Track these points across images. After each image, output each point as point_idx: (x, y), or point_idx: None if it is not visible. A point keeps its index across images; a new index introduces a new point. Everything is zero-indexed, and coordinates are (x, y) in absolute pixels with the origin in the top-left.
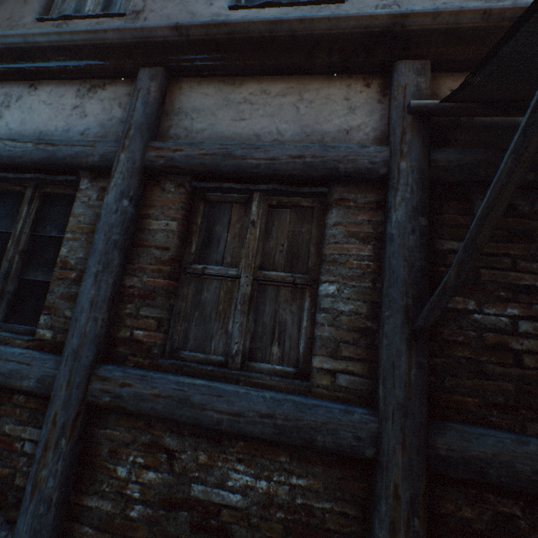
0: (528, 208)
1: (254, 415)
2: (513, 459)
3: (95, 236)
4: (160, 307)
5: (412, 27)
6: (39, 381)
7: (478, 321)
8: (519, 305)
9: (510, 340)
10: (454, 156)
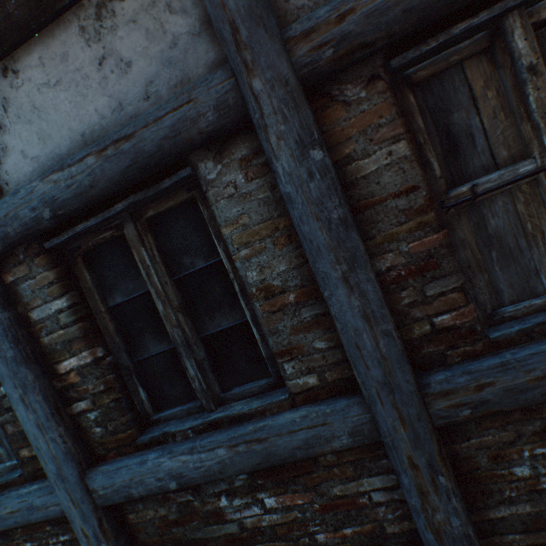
0: None
1: None
2: None
3: (302, 230)
4: (453, 272)
5: None
6: (352, 435)
7: None
8: None
9: None
10: None
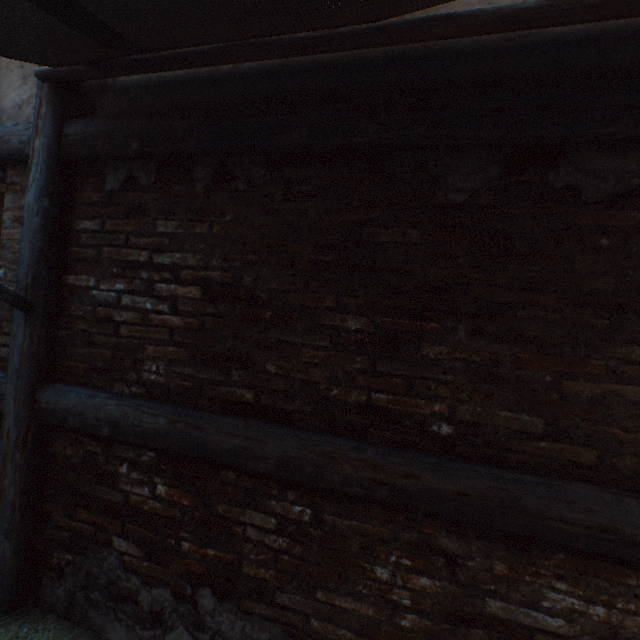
0: (147, 180)
1: None
2: (85, 409)
3: None
4: None
5: None
6: None
7: (96, 297)
8: (126, 280)
9: (115, 313)
10: (82, 129)
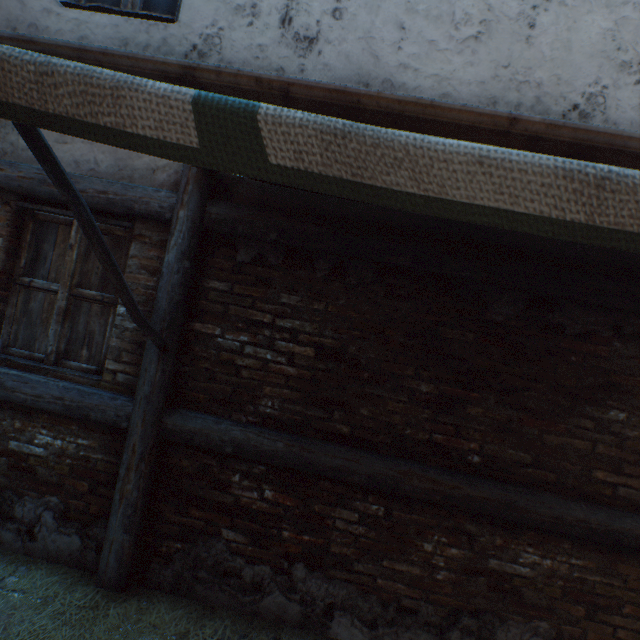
0: (275, 260)
1: (50, 398)
2: (211, 432)
3: None
4: None
5: (202, 80)
6: None
7: (220, 343)
8: (249, 334)
9: (237, 358)
10: (224, 211)
